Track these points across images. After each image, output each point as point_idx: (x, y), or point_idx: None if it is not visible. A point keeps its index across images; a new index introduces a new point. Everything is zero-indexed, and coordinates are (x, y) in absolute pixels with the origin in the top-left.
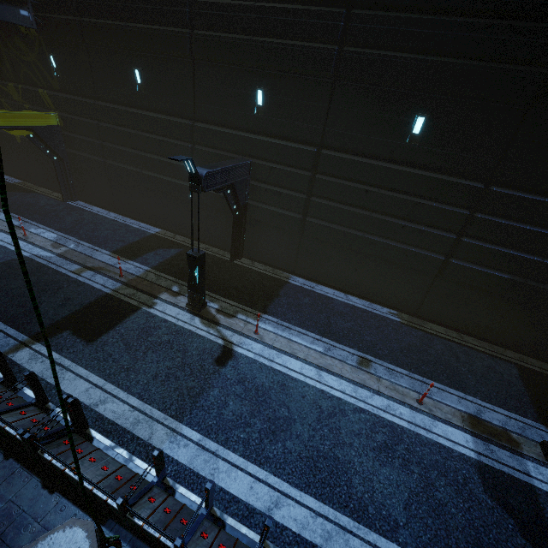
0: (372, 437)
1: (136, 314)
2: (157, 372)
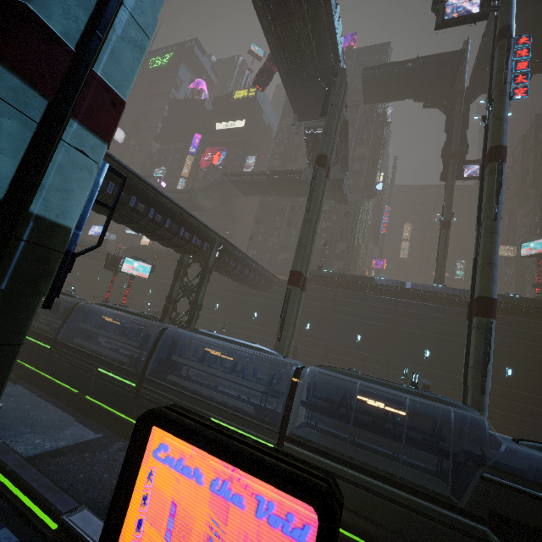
0: None
1: None
2: None
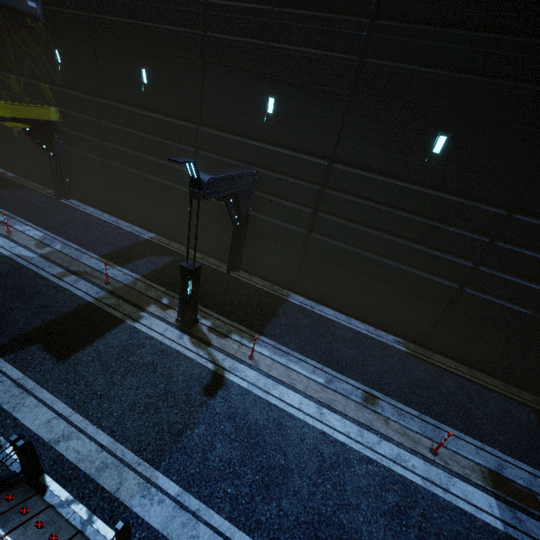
0: (382, 497)
1: (119, 328)
2: (135, 401)
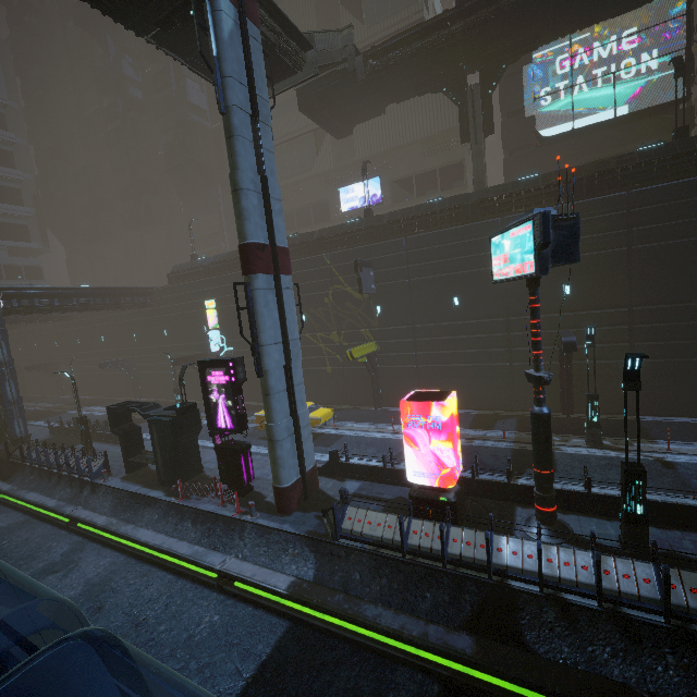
0: None
1: (557, 455)
2: None
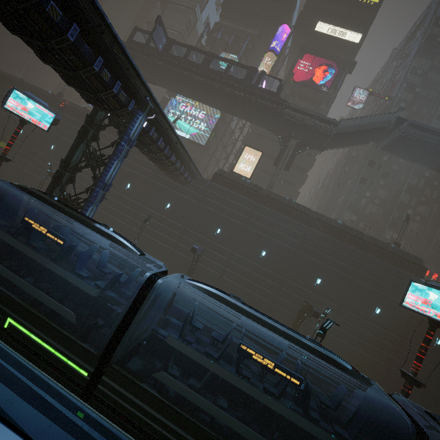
0: None
1: None
2: None
